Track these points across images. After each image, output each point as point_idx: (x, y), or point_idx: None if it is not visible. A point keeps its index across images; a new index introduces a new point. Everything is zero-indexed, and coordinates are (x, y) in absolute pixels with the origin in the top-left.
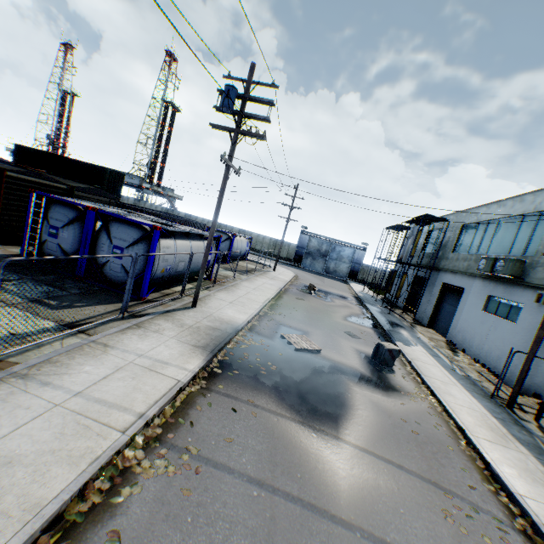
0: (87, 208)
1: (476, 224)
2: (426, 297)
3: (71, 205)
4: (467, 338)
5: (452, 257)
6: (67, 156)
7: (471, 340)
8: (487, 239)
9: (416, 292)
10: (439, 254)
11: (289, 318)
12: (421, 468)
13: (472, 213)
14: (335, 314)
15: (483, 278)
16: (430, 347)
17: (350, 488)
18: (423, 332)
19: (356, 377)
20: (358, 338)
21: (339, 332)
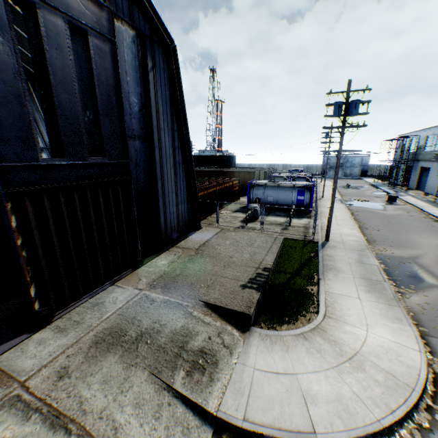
0: (288, 177)
1: (432, 136)
2: (412, 176)
3: (281, 177)
4: (431, 189)
5: (423, 154)
6: (212, 155)
7: (433, 189)
8: (437, 143)
9: (407, 174)
10: (416, 152)
11: (350, 196)
12: (402, 211)
13: (430, 130)
14: (365, 193)
15: (436, 161)
16: (413, 195)
17: (387, 212)
18: (411, 192)
19: (383, 204)
20: (379, 198)
21: (371, 197)
